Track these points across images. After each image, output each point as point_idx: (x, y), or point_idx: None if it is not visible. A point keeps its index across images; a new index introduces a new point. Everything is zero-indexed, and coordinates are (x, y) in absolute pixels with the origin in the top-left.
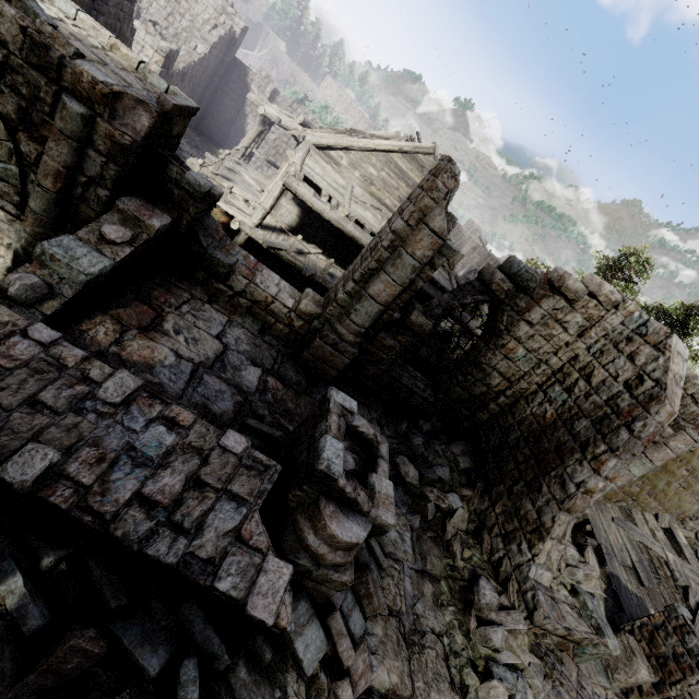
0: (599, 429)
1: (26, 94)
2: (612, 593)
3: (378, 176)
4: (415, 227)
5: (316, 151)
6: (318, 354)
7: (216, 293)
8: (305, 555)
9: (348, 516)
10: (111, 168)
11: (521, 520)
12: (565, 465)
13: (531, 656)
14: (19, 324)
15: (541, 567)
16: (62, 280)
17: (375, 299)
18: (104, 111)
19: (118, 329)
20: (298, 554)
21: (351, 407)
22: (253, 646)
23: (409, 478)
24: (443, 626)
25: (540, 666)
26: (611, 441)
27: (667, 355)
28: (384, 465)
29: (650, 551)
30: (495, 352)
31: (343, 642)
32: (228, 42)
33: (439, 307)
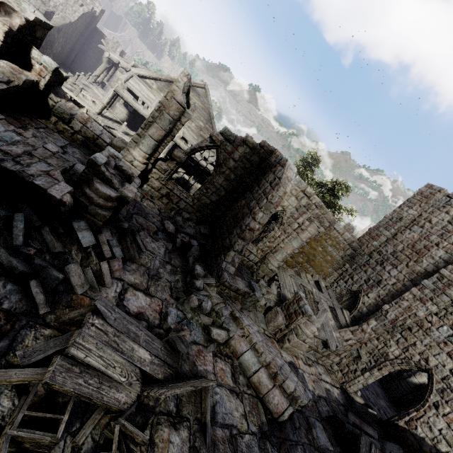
0: (257, 202)
1: None
2: (281, 301)
3: None
4: (170, 100)
5: (137, 77)
6: None
7: (63, 130)
8: (84, 198)
9: (108, 187)
10: None
11: (224, 247)
12: (243, 220)
13: (216, 294)
14: None
15: (228, 264)
16: None
17: (151, 137)
18: None
19: None
20: (81, 196)
21: (118, 155)
22: (55, 226)
23: (169, 230)
24: (173, 280)
25: (220, 299)
26: (260, 205)
27: (285, 168)
28: (135, 185)
29: (305, 288)
30: (220, 176)
31: (105, 247)
32: (91, 16)
33: (189, 149)
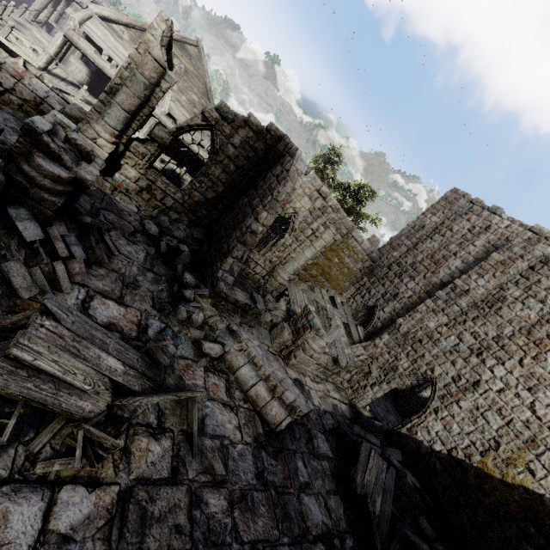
0: (261, 200)
1: None
2: (290, 318)
3: None
4: (144, 55)
5: (98, 19)
6: None
7: None
8: (22, 177)
9: (55, 164)
10: None
11: (220, 254)
12: (244, 221)
13: (210, 307)
14: None
15: (226, 272)
16: None
17: (121, 106)
18: None
19: None
20: (16, 174)
21: (69, 124)
22: None
23: (151, 232)
24: (156, 290)
25: (215, 312)
26: (264, 203)
27: (294, 158)
28: (97, 166)
29: (318, 304)
30: (216, 166)
31: (59, 243)
32: None
33: (175, 127)
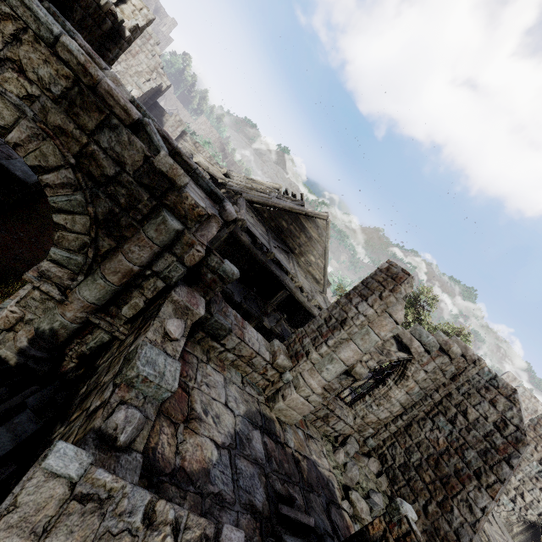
0: (485, 461)
1: (123, 203)
2: None
3: (287, 227)
4: (380, 314)
5: (248, 205)
6: (292, 404)
7: (209, 349)
8: None
9: None
10: (180, 268)
11: (443, 540)
12: (467, 490)
13: None
14: (209, 535)
15: None
16: (146, 399)
17: (344, 362)
18: (194, 227)
19: (173, 431)
20: None
21: (415, 517)
22: None
23: (363, 514)
24: None
25: None
26: (498, 473)
27: (518, 407)
28: None
29: None
30: (401, 390)
31: None
32: (155, 91)
33: (373, 360)
